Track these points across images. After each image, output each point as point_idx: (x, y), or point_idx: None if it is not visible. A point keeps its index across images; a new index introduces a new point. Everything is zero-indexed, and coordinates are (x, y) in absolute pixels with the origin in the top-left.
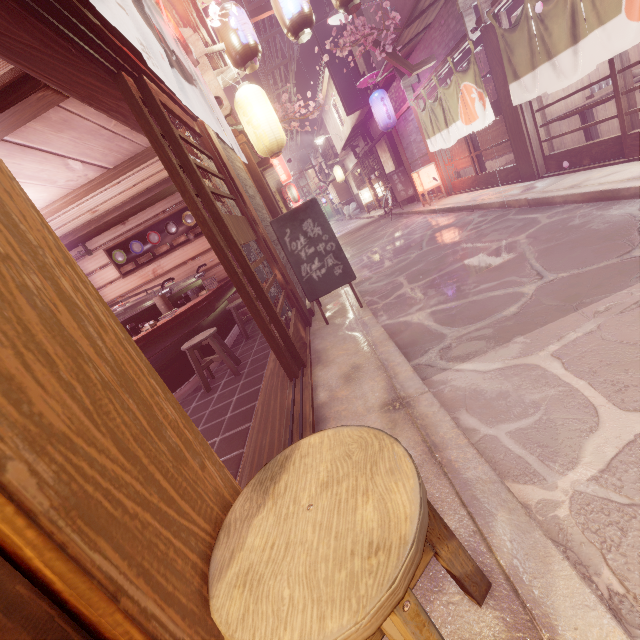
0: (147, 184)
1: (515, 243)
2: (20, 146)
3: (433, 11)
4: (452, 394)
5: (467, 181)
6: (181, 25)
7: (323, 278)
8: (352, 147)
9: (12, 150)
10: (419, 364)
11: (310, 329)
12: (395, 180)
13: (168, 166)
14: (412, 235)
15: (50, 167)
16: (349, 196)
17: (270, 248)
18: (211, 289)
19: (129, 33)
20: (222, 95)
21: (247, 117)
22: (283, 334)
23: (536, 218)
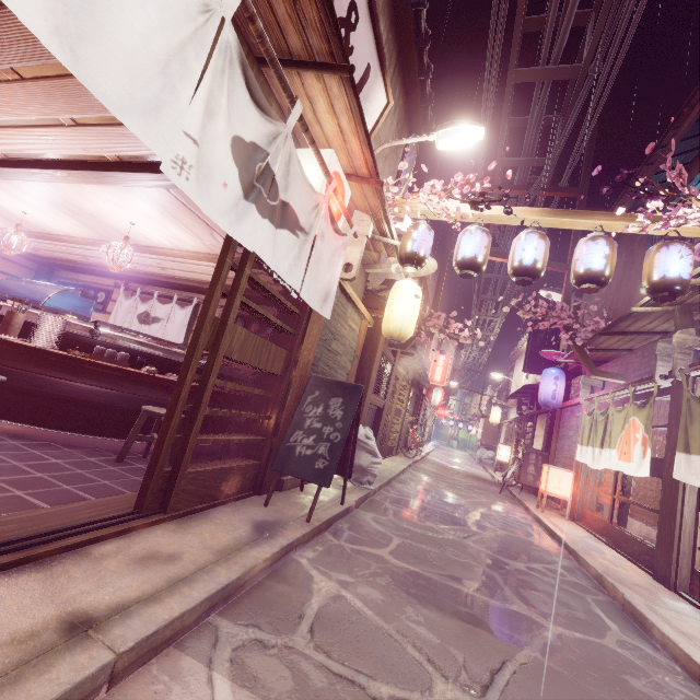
0: (281, 289)
1: (537, 627)
2: (181, 202)
3: (642, 340)
4: (146, 698)
5: (599, 521)
6: (370, 213)
7: (303, 458)
8: (520, 401)
9: (175, 201)
10: (217, 628)
11: (253, 496)
12: (531, 459)
13: (220, 262)
14: (485, 519)
15: (200, 228)
16: (493, 442)
17: (289, 393)
18: (248, 394)
19: (162, 145)
20: (355, 265)
21: (392, 300)
22: (179, 460)
23: (607, 628)
